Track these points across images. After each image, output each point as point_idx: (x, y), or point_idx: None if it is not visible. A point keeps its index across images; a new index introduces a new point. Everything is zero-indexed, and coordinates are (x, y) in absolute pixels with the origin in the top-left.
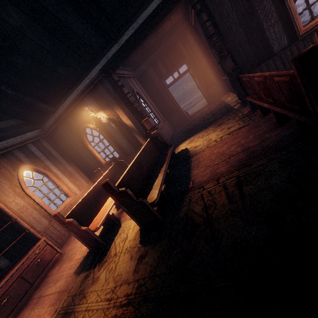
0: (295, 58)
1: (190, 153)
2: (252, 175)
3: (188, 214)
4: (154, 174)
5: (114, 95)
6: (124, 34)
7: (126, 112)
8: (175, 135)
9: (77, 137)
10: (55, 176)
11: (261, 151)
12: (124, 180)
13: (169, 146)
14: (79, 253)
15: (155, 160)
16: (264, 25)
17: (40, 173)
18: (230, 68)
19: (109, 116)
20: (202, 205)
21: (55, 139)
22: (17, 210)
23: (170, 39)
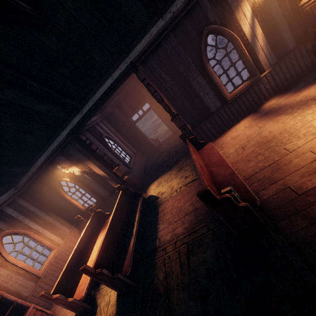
0: (198, 195)
1: (157, 200)
2: (196, 245)
3: (154, 281)
4: (127, 235)
5: (84, 152)
6: (85, 105)
7: (97, 165)
8: (147, 168)
9: (53, 189)
10: (35, 232)
11: (204, 216)
12: (100, 255)
13: (140, 196)
14: (69, 315)
15: (128, 213)
16: (200, 93)
17: (20, 234)
18: (181, 125)
19: (82, 169)
20: (164, 273)
21: (31, 194)
22: (1, 282)
23: (130, 84)
